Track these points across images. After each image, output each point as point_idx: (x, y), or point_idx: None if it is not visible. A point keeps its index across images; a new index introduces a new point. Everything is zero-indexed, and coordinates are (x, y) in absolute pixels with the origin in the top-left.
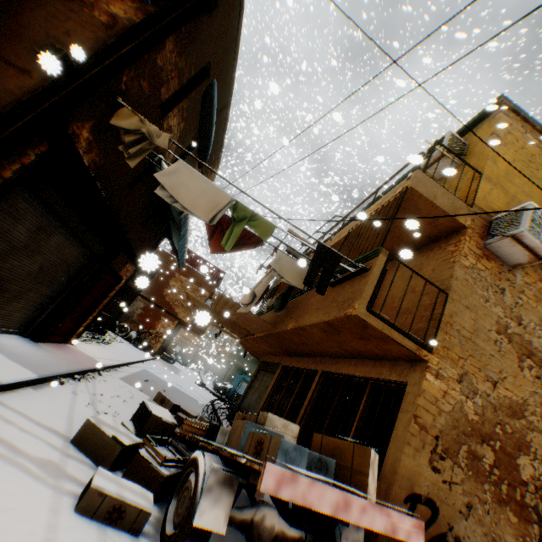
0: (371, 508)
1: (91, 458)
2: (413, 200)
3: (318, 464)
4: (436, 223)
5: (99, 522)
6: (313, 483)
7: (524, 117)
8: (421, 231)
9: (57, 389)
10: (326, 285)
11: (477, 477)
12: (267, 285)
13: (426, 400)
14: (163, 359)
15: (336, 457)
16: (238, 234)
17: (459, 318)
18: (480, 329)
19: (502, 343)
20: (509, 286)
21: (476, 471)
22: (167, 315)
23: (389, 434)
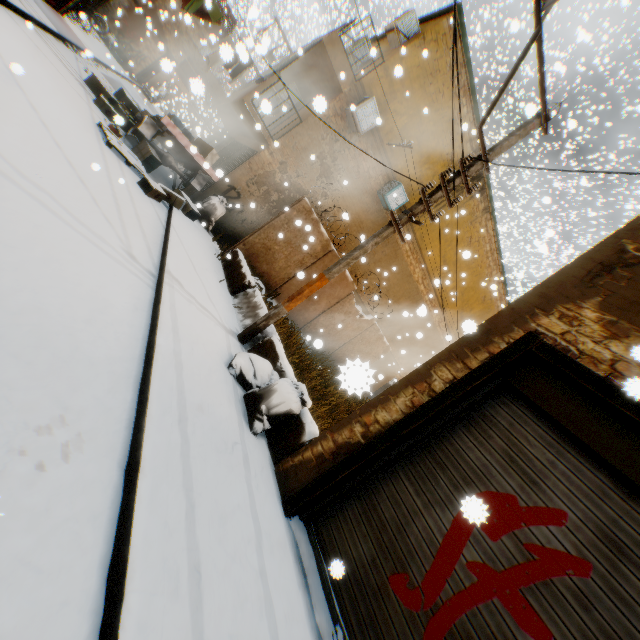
0: (200, 158)
1: (96, 95)
2: (325, 54)
3: (188, 135)
4: (334, 81)
5: (103, 113)
6: (181, 135)
7: (461, 36)
8: (329, 82)
9: (67, 49)
10: (236, 76)
11: (265, 200)
12: (219, 59)
13: (259, 160)
14: (142, 92)
15: (201, 147)
16: (197, 10)
17: (301, 138)
18: (309, 150)
19: (317, 164)
20: (344, 142)
21: (266, 198)
22: (155, 38)
23: (238, 166)
